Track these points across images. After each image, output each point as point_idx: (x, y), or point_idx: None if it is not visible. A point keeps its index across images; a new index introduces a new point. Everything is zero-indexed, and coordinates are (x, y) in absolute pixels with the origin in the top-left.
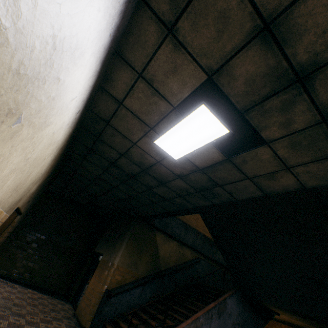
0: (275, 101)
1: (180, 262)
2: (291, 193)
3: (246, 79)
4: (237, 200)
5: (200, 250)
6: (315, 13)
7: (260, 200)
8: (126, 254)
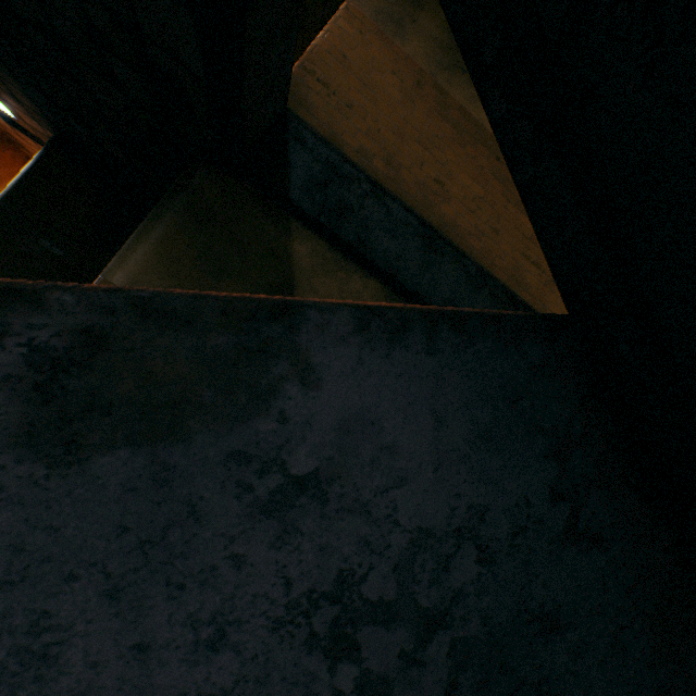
0: None
1: None
2: None
3: None
4: None
5: None
6: None
7: None
8: (156, 264)
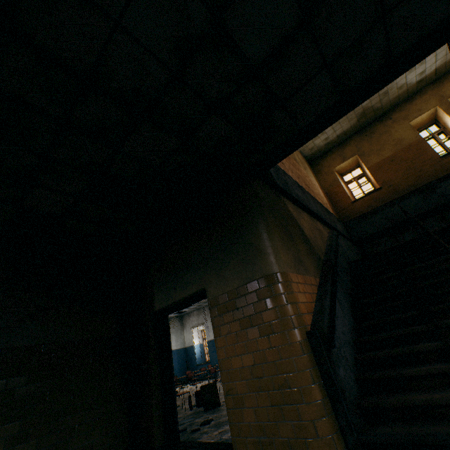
0: None
1: (325, 242)
2: None
3: None
4: None
5: (327, 221)
6: None
7: None
8: (282, 247)
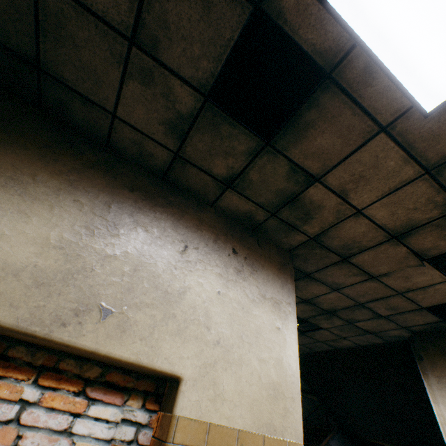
0: (320, 316)
1: None
2: (353, 348)
3: (301, 310)
4: (317, 351)
5: None
6: (325, 300)
7: (334, 351)
8: None
